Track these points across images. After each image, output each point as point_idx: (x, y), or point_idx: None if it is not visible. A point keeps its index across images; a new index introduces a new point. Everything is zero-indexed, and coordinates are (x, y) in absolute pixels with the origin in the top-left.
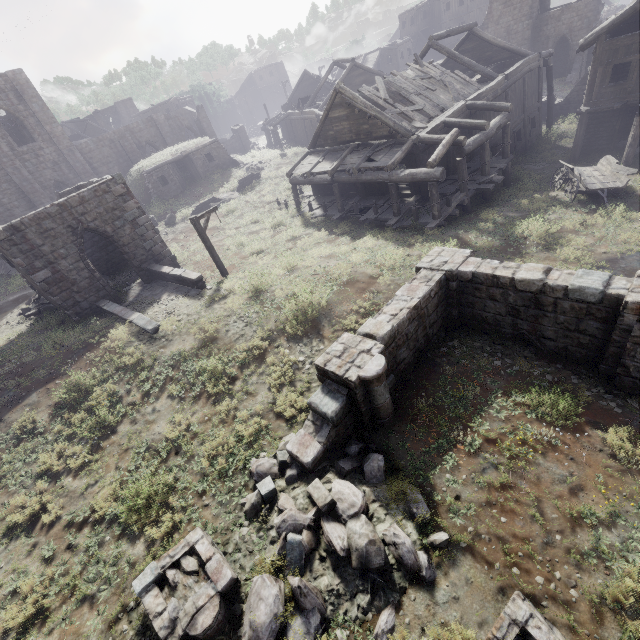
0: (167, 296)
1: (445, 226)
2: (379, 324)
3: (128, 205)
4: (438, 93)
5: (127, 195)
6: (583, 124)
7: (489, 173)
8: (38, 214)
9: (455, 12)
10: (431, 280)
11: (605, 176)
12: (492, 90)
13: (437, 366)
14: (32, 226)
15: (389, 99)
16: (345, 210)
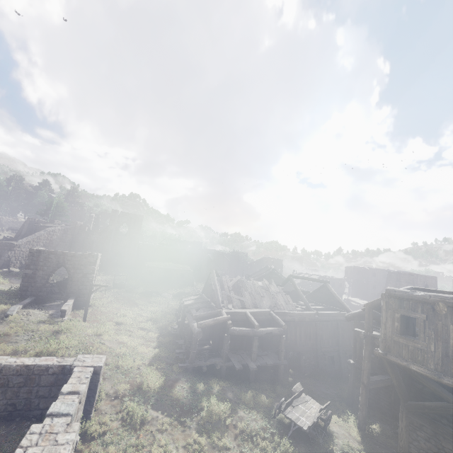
0: (52, 311)
1: (189, 371)
2: (2, 359)
3: (90, 267)
4: (264, 299)
5: (93, 263)
6: (352, 373)
7: (254, 360)
8: (53, 251)
9: (379, 279)
10: (60, 362)
11: (312, 415)
12: (300, 315)
13: (4, 426)
14: (46, 254)
15: (231, 287)
16: (182, 332)
